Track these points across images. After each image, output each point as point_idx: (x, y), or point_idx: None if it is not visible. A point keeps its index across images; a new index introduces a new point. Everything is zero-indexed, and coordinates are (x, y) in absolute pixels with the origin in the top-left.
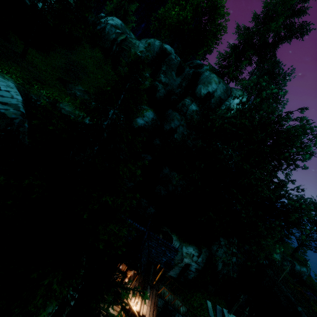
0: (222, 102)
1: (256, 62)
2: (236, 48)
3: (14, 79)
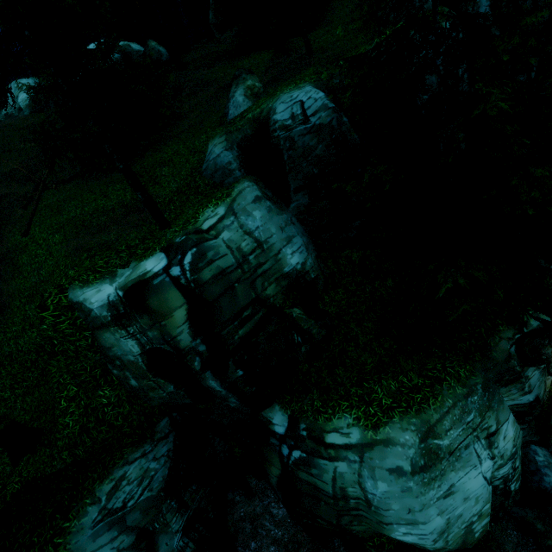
0: None
1: None
2: None
3: (307, 81)
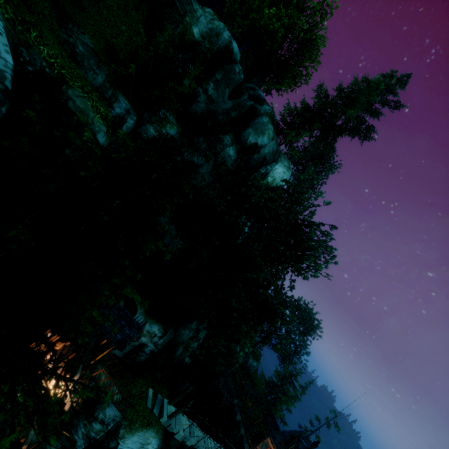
0: (264, 163)
1: (317, 137)
2: (306, 110)
3: (1, 6)
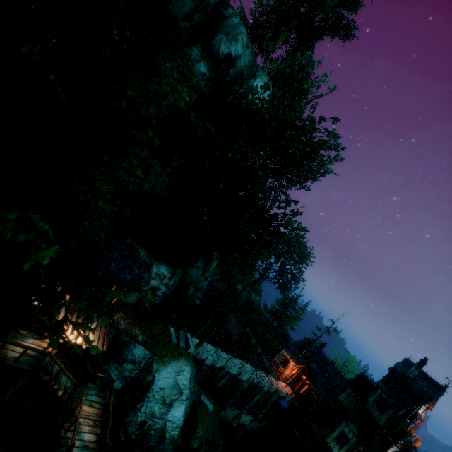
0: (242, 80)
1: (293, 45)
2: (281, 5)
3: None
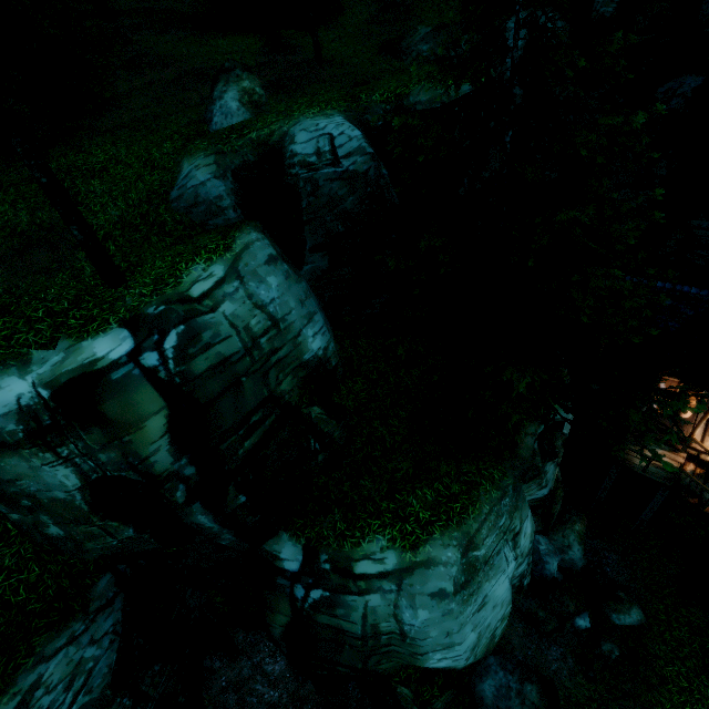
0: None
1: None
2: None
3: (336, 108)
